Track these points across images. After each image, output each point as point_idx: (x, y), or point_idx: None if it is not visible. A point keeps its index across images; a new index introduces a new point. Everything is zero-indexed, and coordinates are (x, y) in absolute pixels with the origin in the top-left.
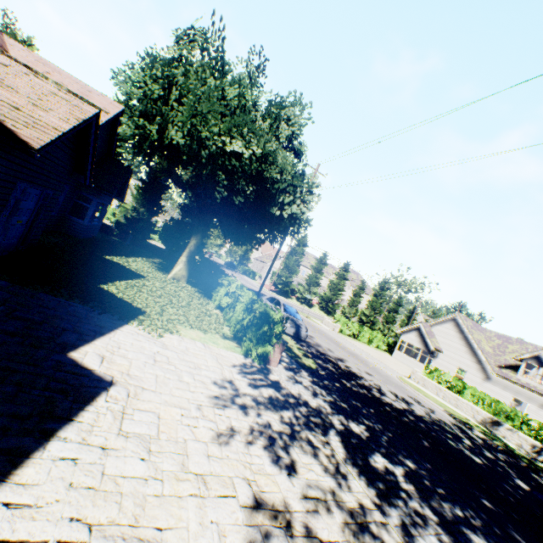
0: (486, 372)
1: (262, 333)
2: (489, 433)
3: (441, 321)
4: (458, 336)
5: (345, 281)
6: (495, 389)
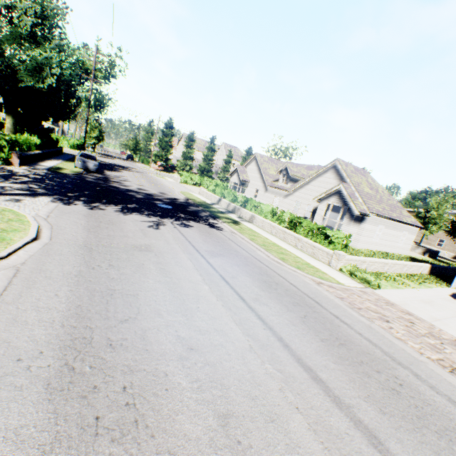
0: (266, 187)
1: None
2: (205, 203)
3: (250, 162)
4: (257, 169)
5: (213, 152)
6: (268, 195)
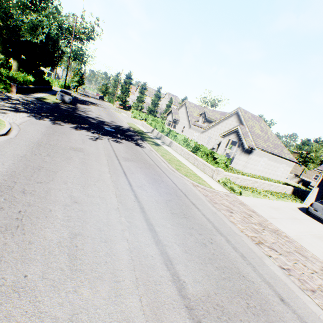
0: (190, 125)
1: (1, 79)
2: (141, 131)
3: (182, 106)
4: (185, 112)
5: (159, 98)
6: (191, 131)
